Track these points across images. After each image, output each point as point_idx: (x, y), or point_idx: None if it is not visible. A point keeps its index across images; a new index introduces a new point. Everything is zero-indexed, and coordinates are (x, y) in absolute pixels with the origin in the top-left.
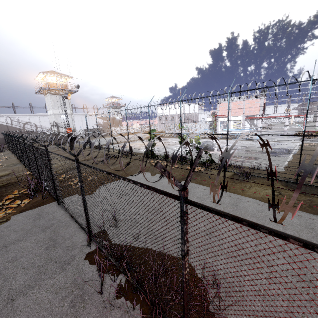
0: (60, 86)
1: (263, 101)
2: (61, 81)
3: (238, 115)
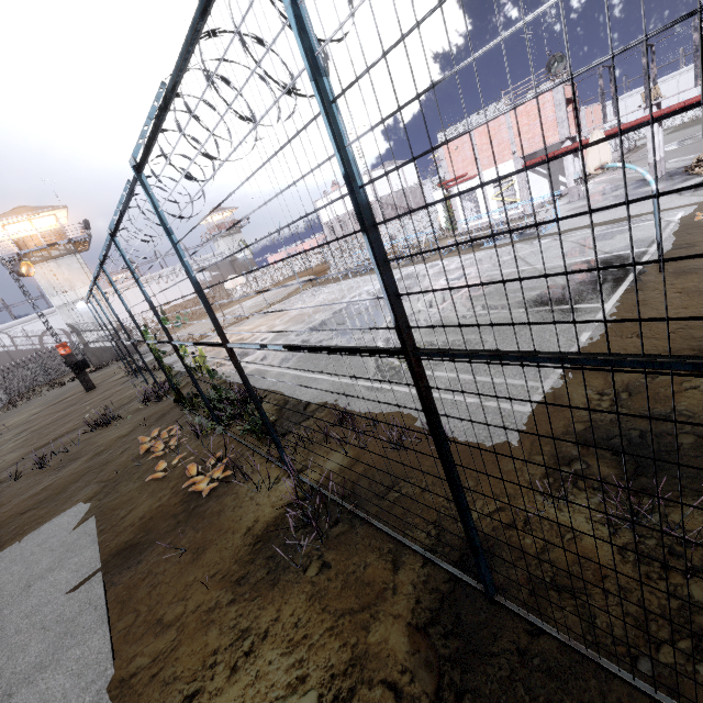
0: (48, 238)
1: (561, 95)
2: (54, 223)
3: (501, 163)
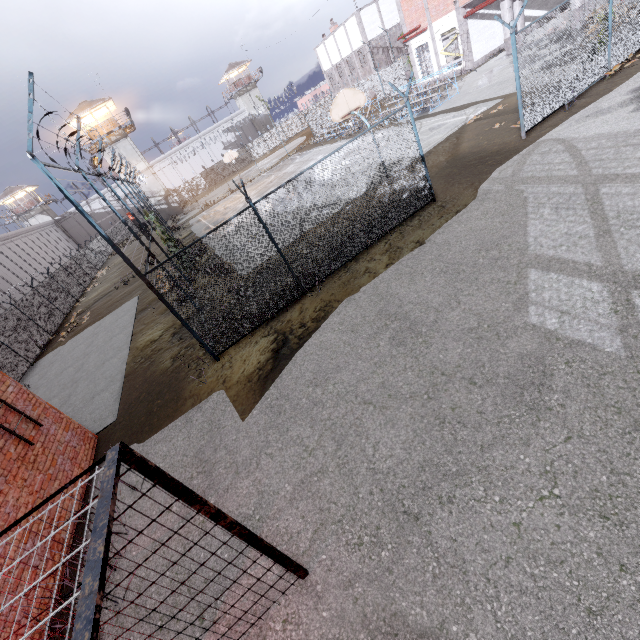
0: (106, 127)
1: None
2: (107, 111)
3: (446, 13)
